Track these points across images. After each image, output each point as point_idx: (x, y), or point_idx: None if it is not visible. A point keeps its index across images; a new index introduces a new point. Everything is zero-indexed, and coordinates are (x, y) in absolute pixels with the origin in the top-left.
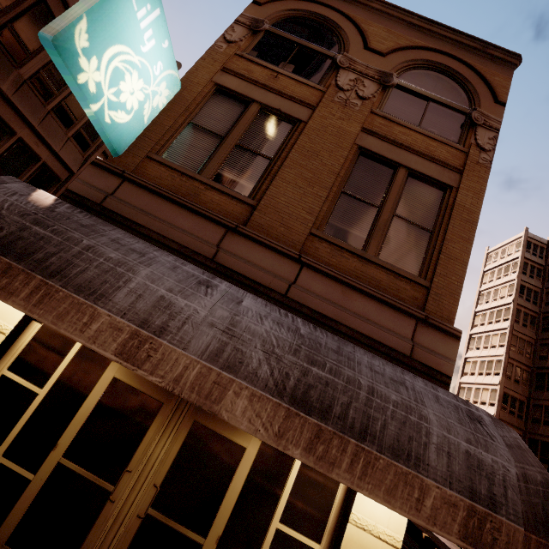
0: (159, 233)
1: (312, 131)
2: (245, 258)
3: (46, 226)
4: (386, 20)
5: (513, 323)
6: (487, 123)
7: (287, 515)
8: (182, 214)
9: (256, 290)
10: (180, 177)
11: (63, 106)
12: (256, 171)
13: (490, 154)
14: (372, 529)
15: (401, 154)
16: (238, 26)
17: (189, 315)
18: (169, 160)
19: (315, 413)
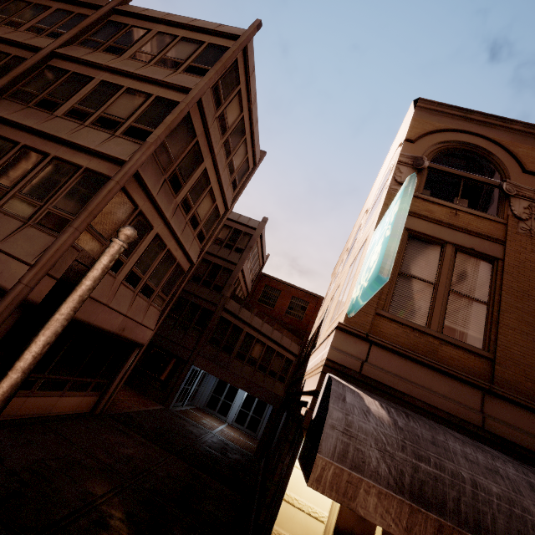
0: (422, 401)
1: (512, 269)
2: (513, 424)
3: (427, 461)
4: (530, 139)
5: None
6: None
7: None
8: (435, 377)
9: None
10: (413, 333)
11: (194, 214)
12: (478, 319)
13: None
14: None
15: None
16: (403, 166)
17: None
18: (396, 316)
19: None
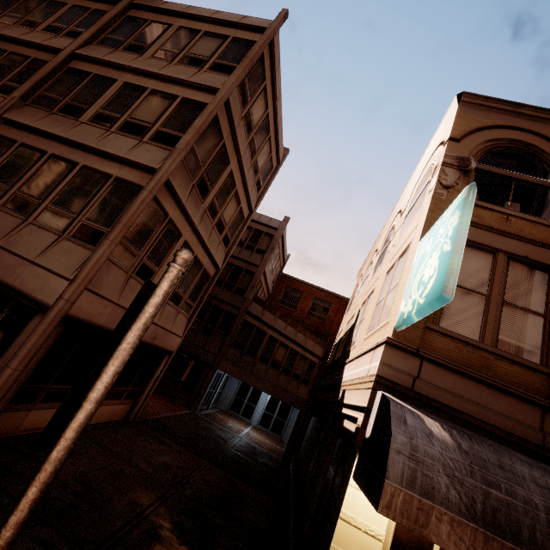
0: (478, 419)
1: None
2: None
3: (498, 487)
4: None
5: None
6: None
7: None
8: (491, 394)
9: None
10: (465, 348)
11: (220, 219)
12: (534, 332)
13: None
14: None
15: None
16: (448, 168)
17: None
18: (447, 329)
19: None
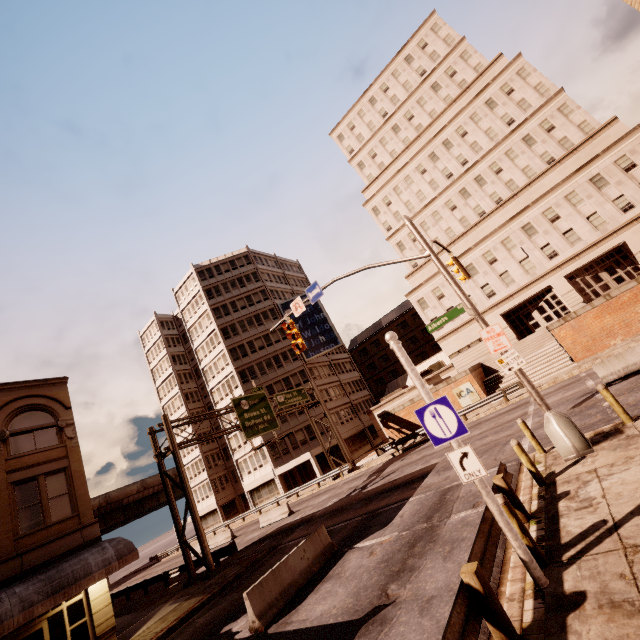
0: None
1: None
2: None
3: None
4: None
5: (181, 386)
6: (68, 423)
7: (71, 623)
8: None
9: (7, 583)
10: None
11: None
12: None
13: (76, 438)
14: (99, 596)
15: (36, 470)
16: None
17: (6, 611)
18: None
19: (61, 590)
